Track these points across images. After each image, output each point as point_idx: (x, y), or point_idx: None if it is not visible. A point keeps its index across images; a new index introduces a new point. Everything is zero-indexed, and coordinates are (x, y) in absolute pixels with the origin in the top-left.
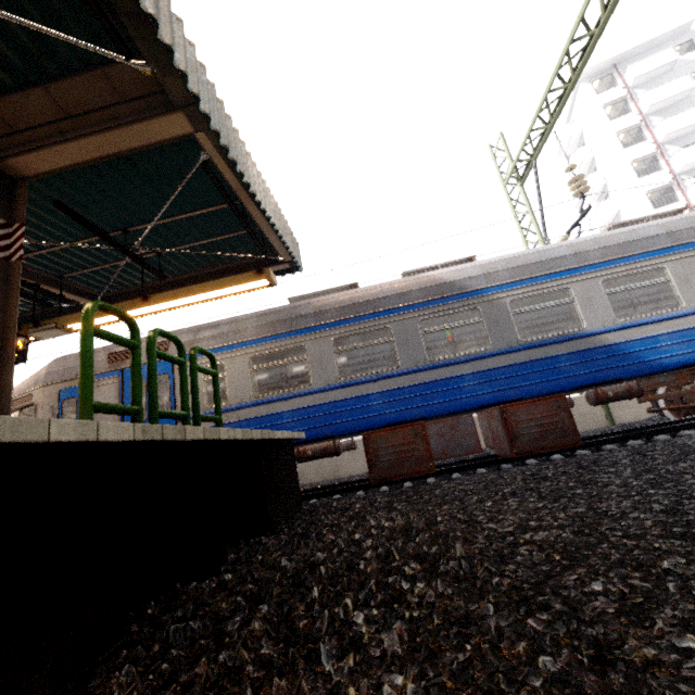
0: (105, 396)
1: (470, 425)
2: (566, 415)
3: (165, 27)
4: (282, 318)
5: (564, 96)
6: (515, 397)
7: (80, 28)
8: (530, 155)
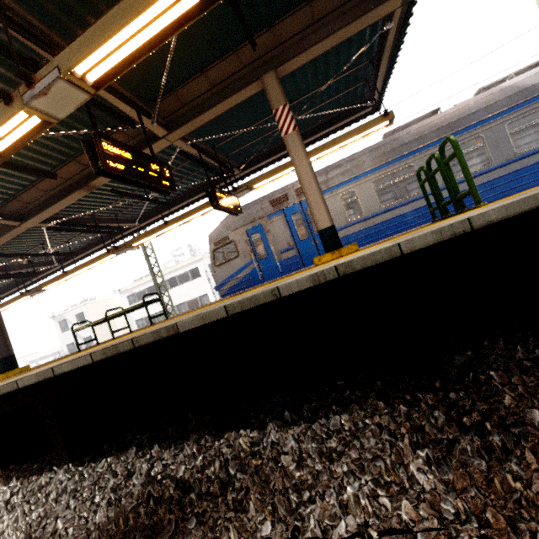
0: (278, 228)
1: None
2: None
3: None
4: (391, 149)
5: None
6: None
7: None
8: None
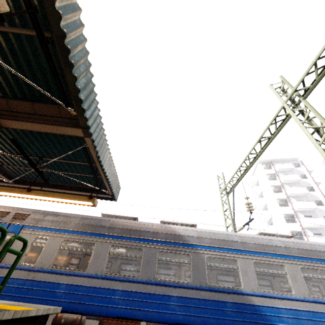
0: None
1: None
2: None
3: (87, 103)
4: (92, 224)
5: (246, 170)
6: (197, 324)
7: (57, 92)
8: (232, 186)
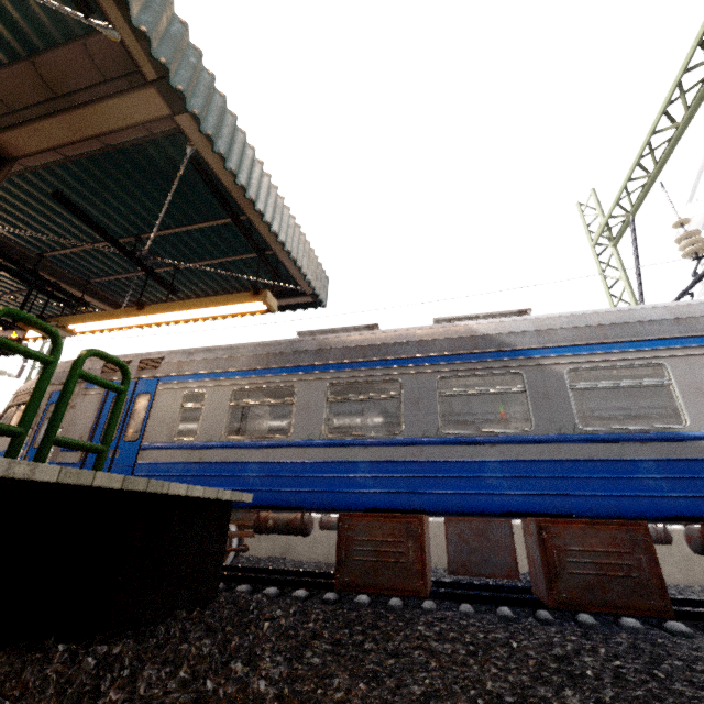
0: (87, 407)
1: (507, 534)
2: (647, 558)
3: None
4: (280, 351)
5: (673, 136)
6: (561, 511)
7: None
8: (627, 211)
